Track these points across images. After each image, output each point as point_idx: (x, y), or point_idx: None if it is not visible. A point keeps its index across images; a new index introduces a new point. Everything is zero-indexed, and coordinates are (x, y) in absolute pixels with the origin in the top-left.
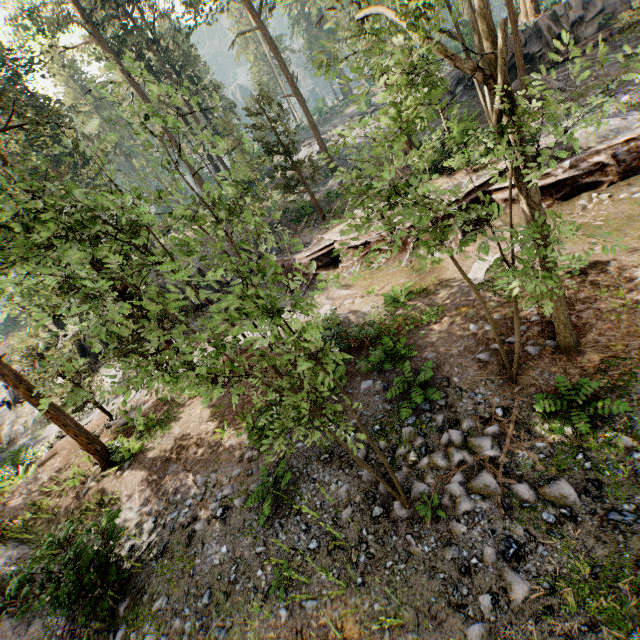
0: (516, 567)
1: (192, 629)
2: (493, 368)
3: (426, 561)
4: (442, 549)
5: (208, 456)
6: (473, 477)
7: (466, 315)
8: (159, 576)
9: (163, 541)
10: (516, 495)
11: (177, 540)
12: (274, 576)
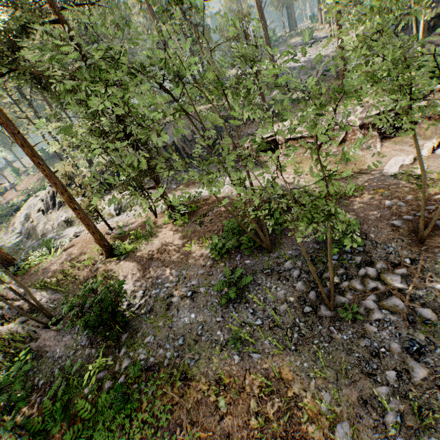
0: (417, 358)
1: (171, 357)
2: (404, 232)
3: (344, 344)
4: (357, 339)
5: (180, 260)
6: (383, 299)
7: (382, 194)
8: (149, 323)
9: (150, 305)
10: (419, 315)
11: (159, 306)
12: (229, 336)
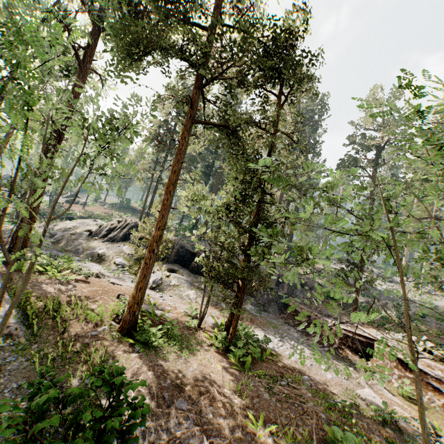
0: None
1: None
2: None
3: None
4: None
5: (234, 439)
6: None
7: None
8: None
9: None
10: None
11: None
12: None
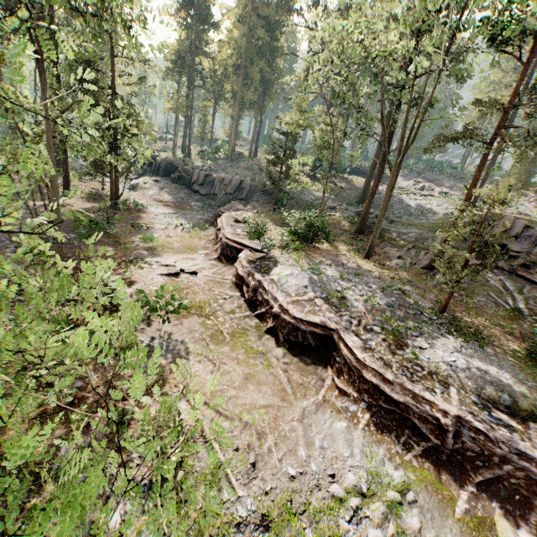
0: None
1: None
2: None
3: None
4: None
5: None
6: None
7: (113, 255)
8: None
9: None
10: None
11: None
12: None
